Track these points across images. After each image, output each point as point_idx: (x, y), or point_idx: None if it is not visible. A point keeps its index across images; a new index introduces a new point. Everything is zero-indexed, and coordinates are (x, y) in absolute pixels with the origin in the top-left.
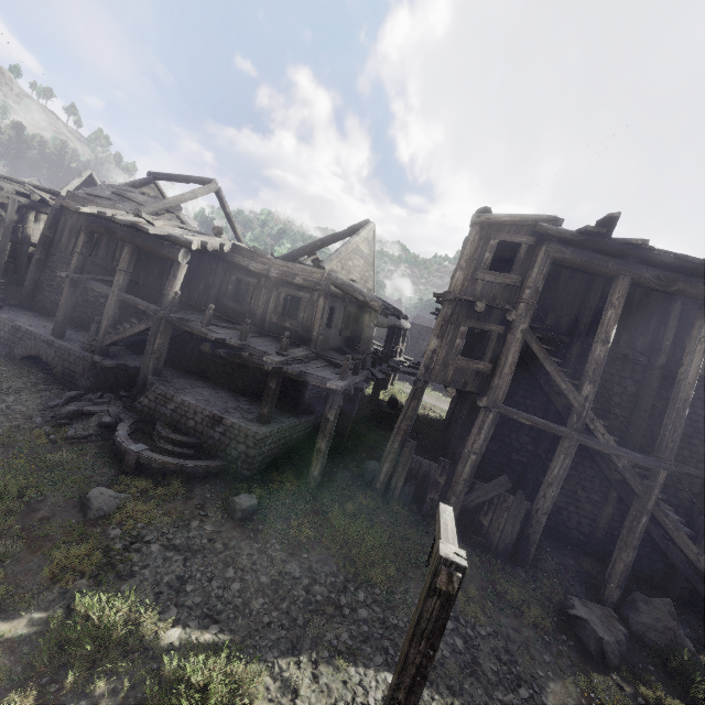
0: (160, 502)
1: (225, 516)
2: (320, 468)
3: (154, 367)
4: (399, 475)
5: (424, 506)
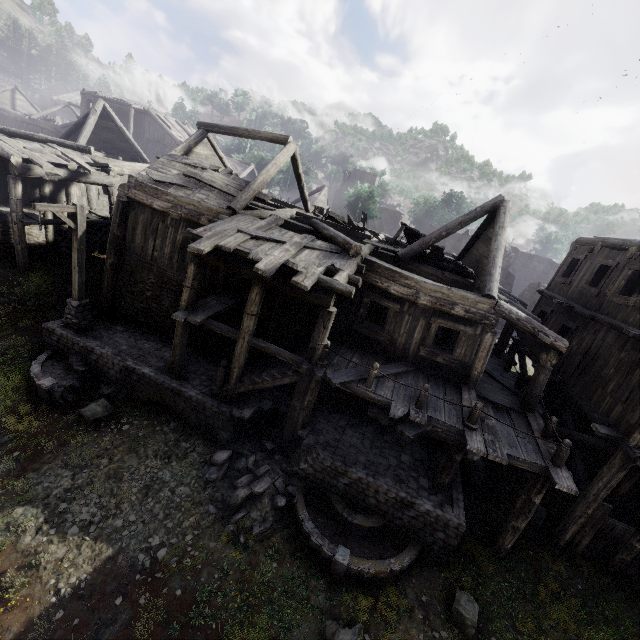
0: (392, 628)
1: (460, 636)
2: (513, 542)
3: (303, 422)
4: (584, 534)
5: (611, 563)
